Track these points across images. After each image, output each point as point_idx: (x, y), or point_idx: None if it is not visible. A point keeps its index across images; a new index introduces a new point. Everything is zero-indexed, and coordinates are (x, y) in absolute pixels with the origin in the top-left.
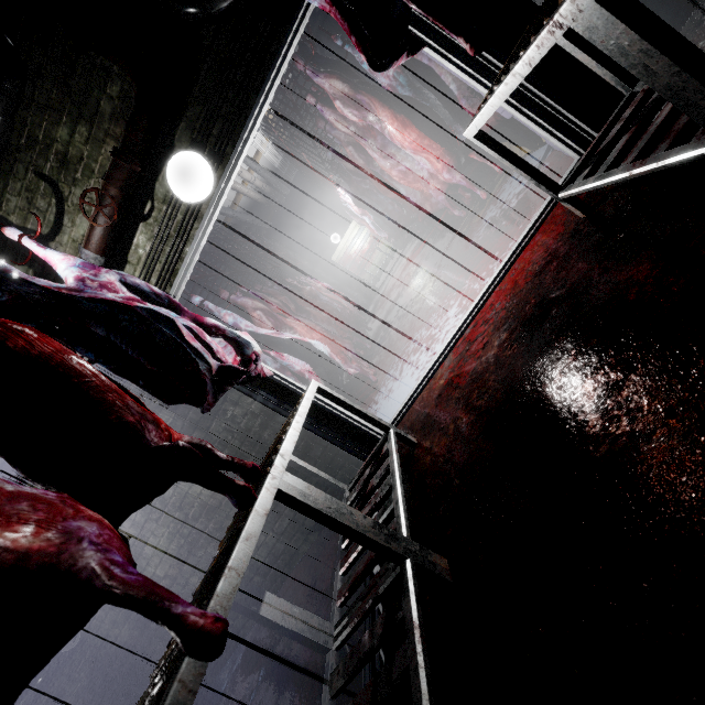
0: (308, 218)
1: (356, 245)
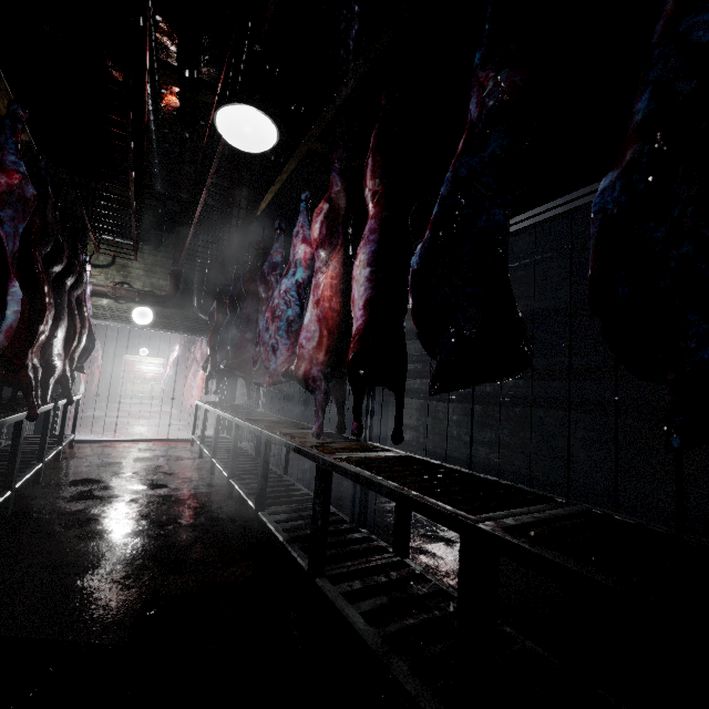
0: None
1: (147, 367)
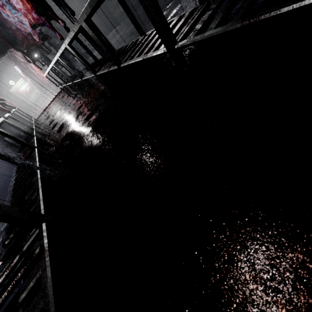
0: None
1: (22, 88)
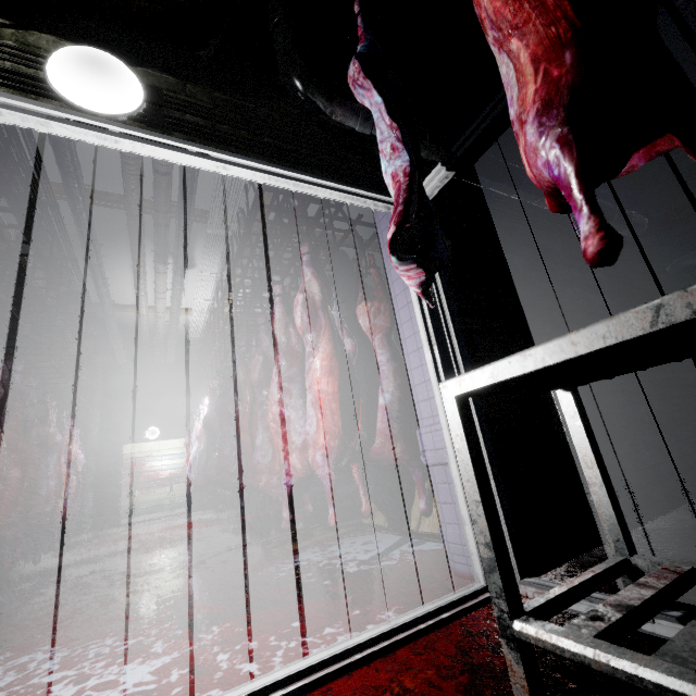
0: (157, 394)
1: (161, 462)
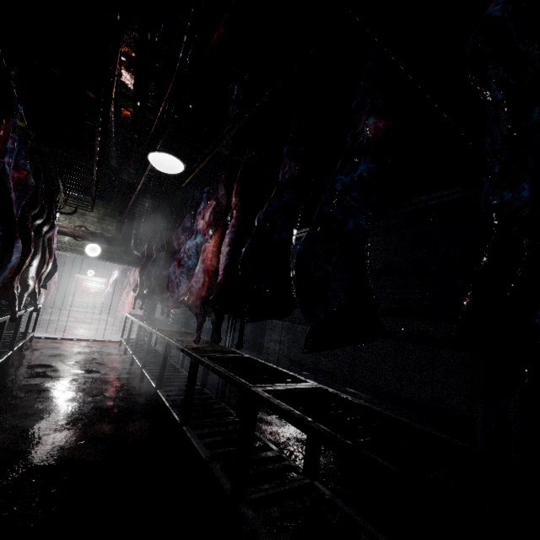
0: None
1: (92, 284)
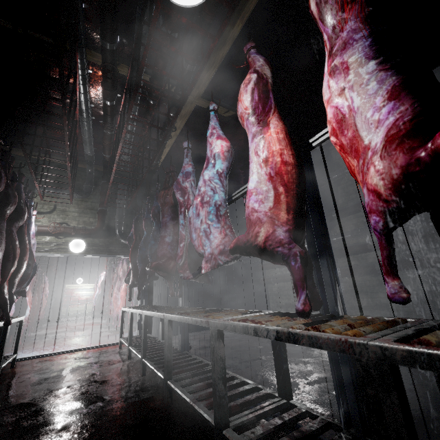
0: (84, 262)
1: (82, 292)
